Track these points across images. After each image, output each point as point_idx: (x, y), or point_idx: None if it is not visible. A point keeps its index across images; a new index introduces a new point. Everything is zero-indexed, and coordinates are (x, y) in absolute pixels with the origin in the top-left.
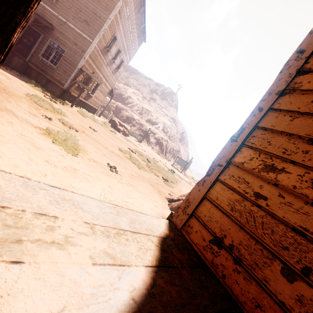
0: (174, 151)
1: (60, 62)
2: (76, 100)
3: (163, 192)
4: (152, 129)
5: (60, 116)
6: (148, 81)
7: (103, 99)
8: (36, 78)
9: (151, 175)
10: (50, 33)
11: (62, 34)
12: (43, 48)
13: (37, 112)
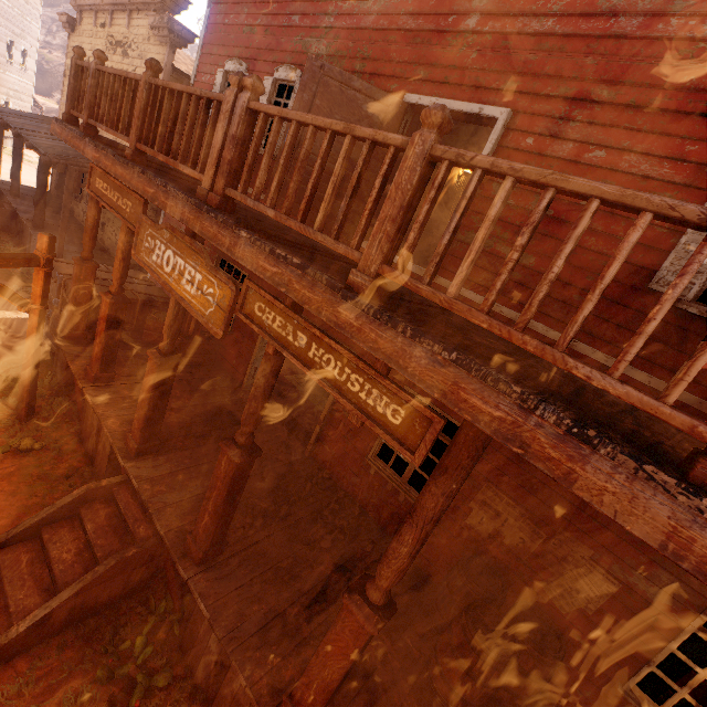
0: None
1: None
2: None
3: None
4: None
5: None
6: None
7: None
8: None
9: None
10: None
11: None
12: None
13: None
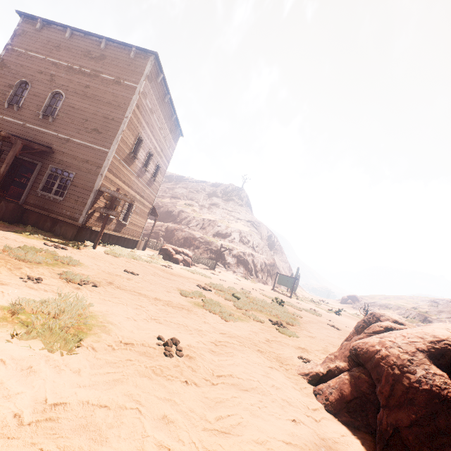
0: (267, 266)
1: (69, 191)
2: (99, 235)
3: (288, 360)
4: (225, 245)
5: (67, 268)
6: (202, 185)
7: (144, 223)
8: (36, 222)
9: (250, 325)
10: (49, 158)
11: (66, 154)
12: (42, 179)
13: (12, 274)
